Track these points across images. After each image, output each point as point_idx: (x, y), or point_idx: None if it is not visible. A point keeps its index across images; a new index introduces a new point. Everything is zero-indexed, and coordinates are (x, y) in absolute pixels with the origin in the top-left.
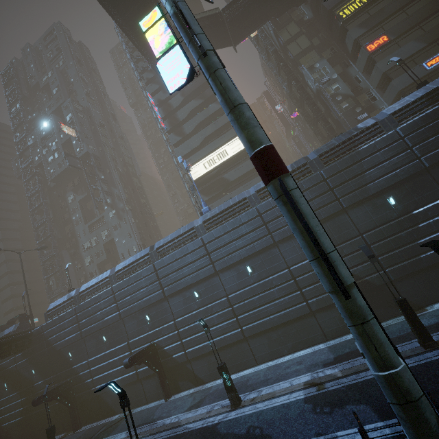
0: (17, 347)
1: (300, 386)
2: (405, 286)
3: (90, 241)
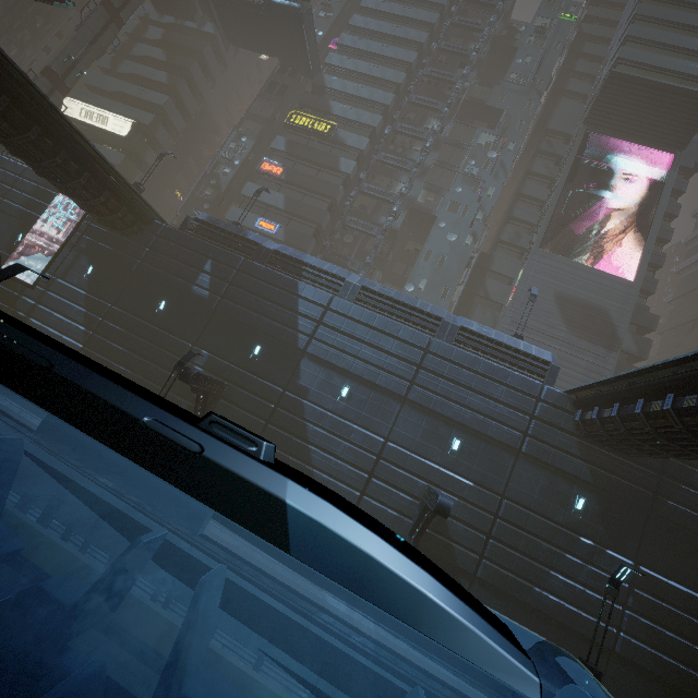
0: None
1: None
2: None
3: None
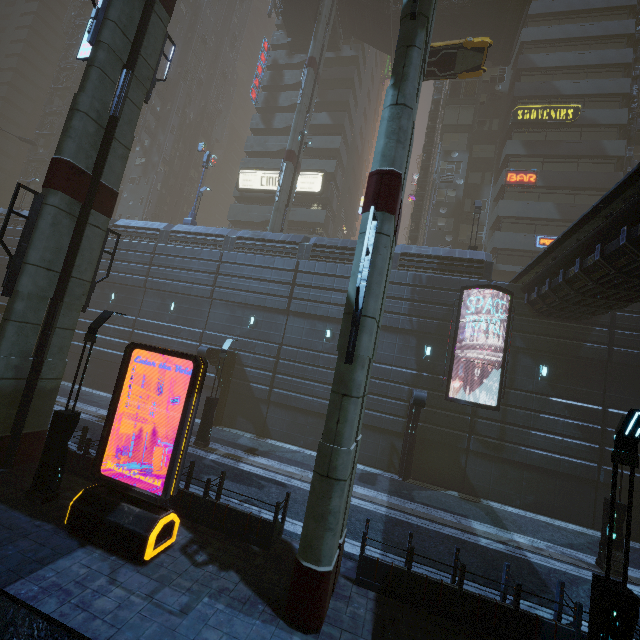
0: None
1: (96, 414)
2: (276, 413)
3: None
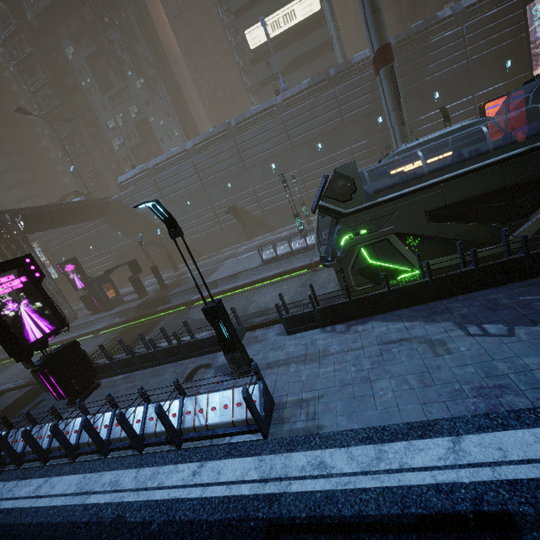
0: (103, 211)
1: None
2: None
3: (114, 119)
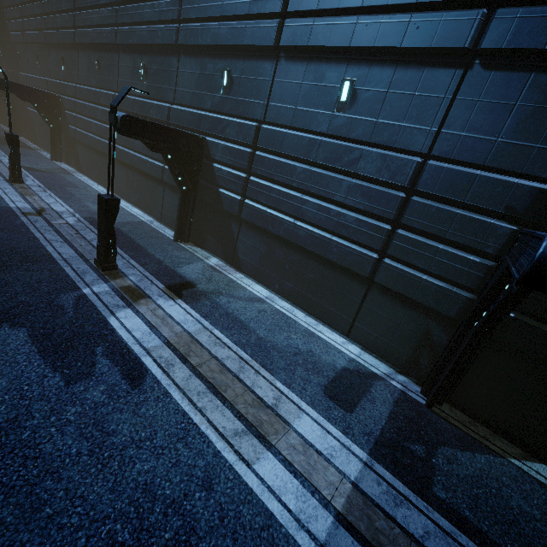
0: None
1: (40, 206)
2: (248, 237)
3: None
